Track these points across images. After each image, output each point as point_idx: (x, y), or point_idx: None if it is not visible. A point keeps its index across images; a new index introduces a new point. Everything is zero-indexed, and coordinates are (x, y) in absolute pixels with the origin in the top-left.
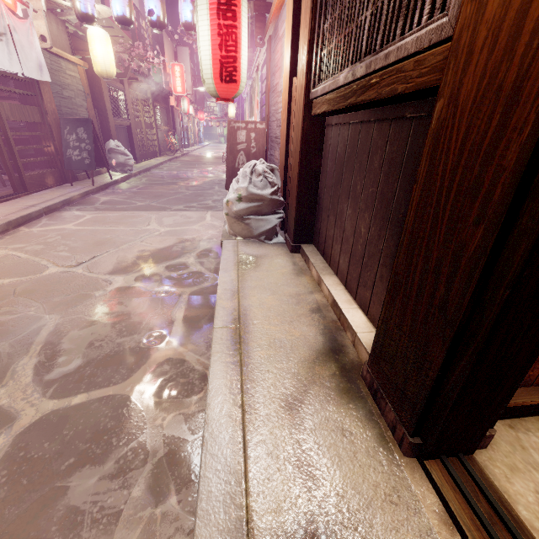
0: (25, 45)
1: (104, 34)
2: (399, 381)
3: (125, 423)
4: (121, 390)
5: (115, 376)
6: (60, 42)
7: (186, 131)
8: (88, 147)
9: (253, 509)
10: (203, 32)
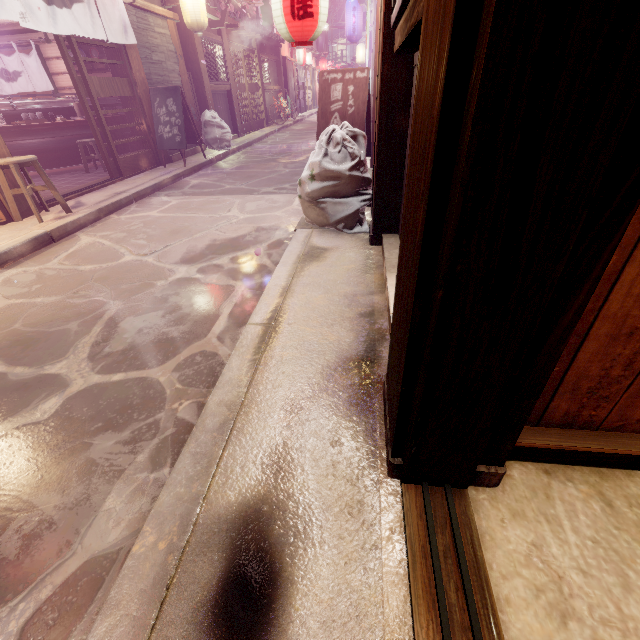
0: (107, 4)
1: None
2: (392, 397)
3: (148, 402)
4: (153, 374)
5: (152, 361)
6: None
7: (302, 90)
8: (178, 122)
9: (214, 489)
10: None
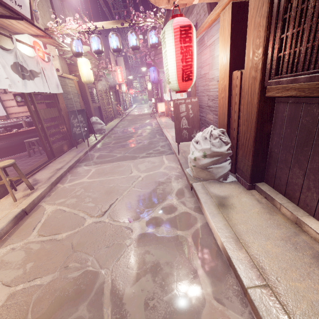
0: (50, 76)
1: (86, 60)
2: None
3: None
4: None
5: None
6: (64, 69)
7: (125, 101)
8: (84, 125)
9: None
10: (169, 53)
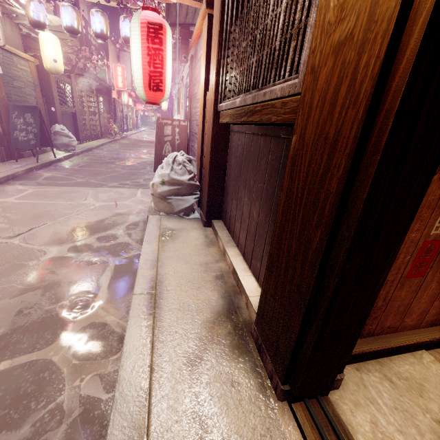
0: None
1: (54, 38)
2: (274, 340)
3: (45, 386)
4: (44, 355)
5: (40, 341)
6: (13, 41)
7: (126, 119)
8: (35, 130)
9: None
10: (135, 51)
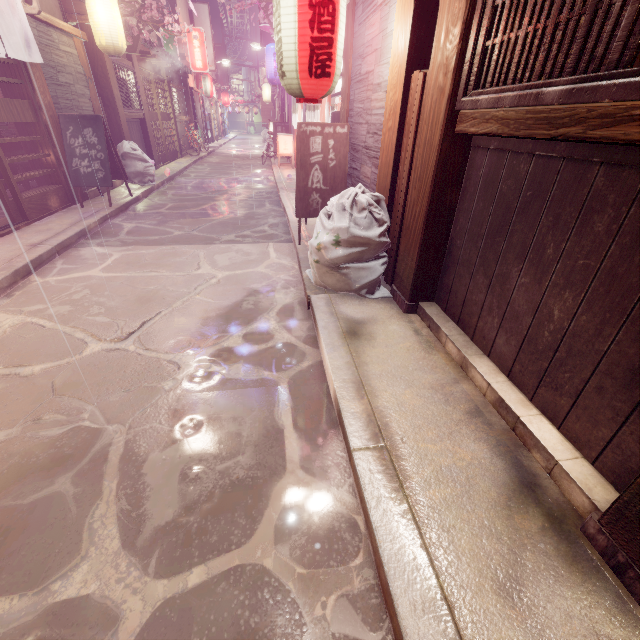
0: (4, 11)
1: None
2: None
3: (274, 616)
4: (250, 556)
5: (234, 530)
6: (46, 2)
7: (209, 121)
8: (101, 155)
9: None
10: (286, 1)
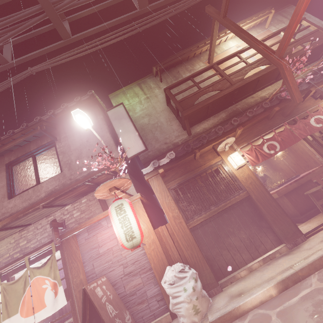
0: None
1: None
2: (292, 232)
3: None
4: None
5: None
6: None
7: None
8: None
9: None
10: (130, 216)
